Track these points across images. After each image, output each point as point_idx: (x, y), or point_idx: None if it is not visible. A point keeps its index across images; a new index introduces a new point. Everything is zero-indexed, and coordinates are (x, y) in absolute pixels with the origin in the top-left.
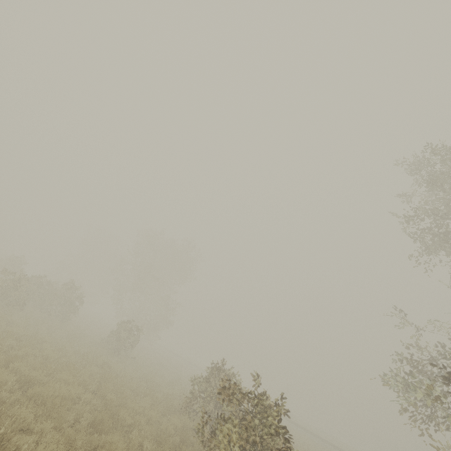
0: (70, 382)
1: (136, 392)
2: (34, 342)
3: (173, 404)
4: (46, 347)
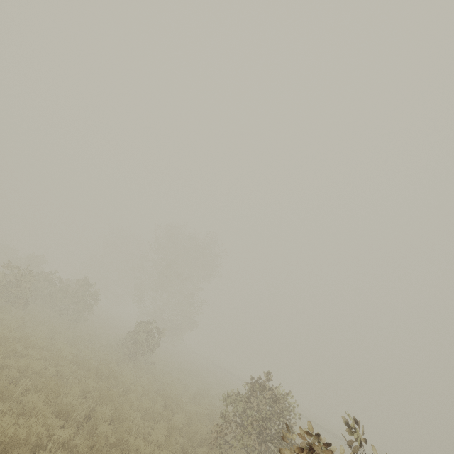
0: (38, 410)
1: (149, 413)
2: (17, 347)
3: (197, 431)
4: (32, 353)
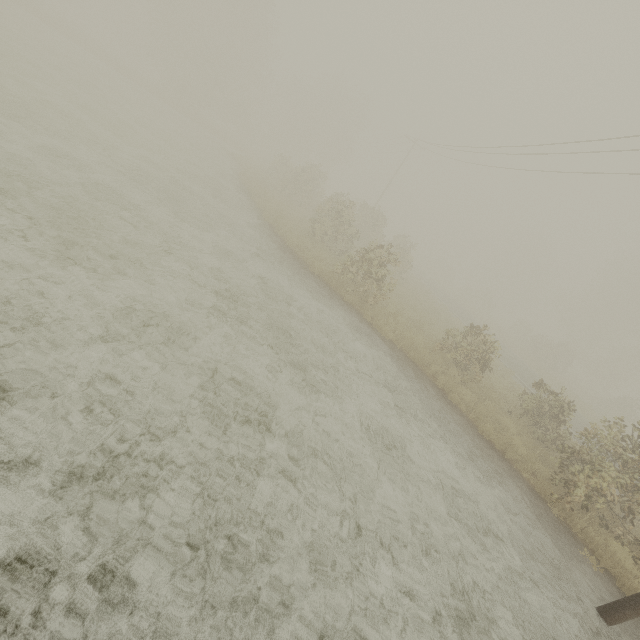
0: None
1: None
2: None
3: None
4: None
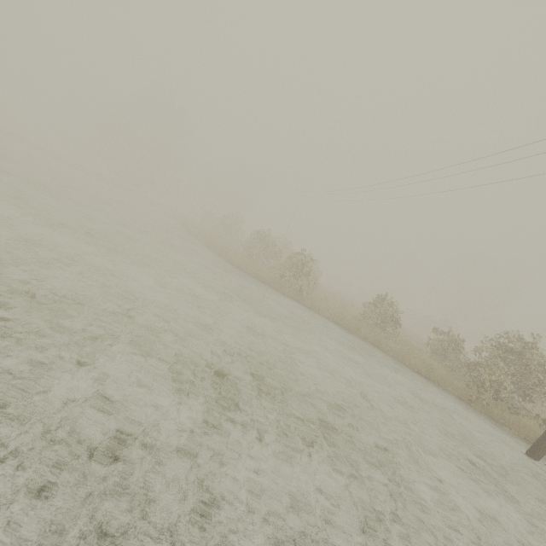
0: None
1: None
2: None
3: None
4: None
